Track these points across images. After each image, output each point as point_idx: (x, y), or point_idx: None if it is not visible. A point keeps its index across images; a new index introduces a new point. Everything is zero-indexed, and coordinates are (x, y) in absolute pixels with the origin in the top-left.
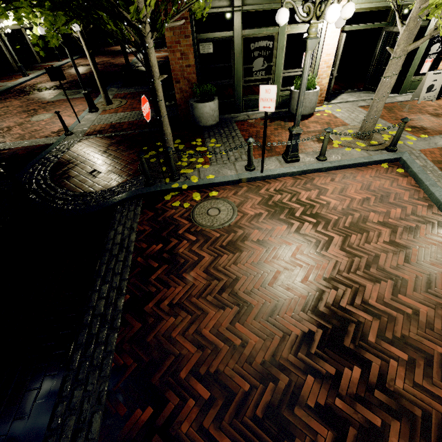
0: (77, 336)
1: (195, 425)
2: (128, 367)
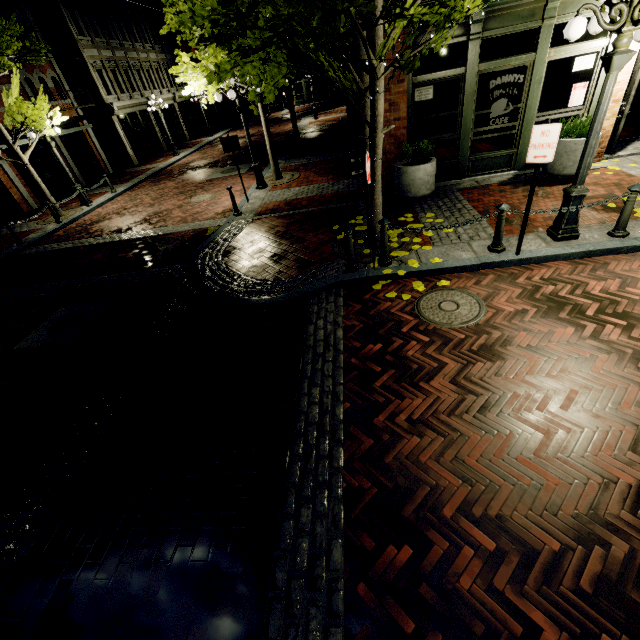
0: (292, 445)
1: (481, 583)
2: (365, 491)
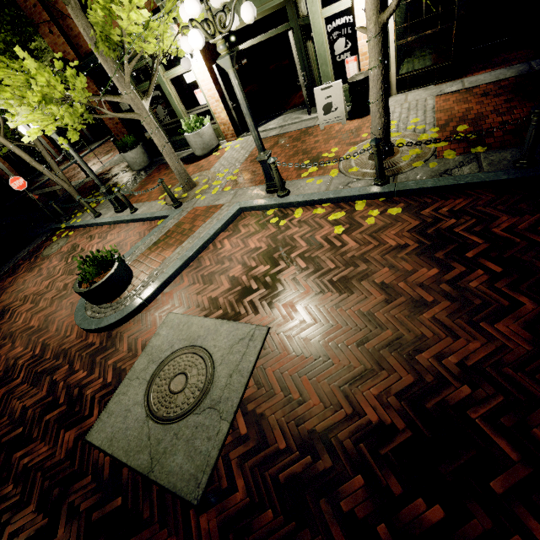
0: None
1: None
2: None
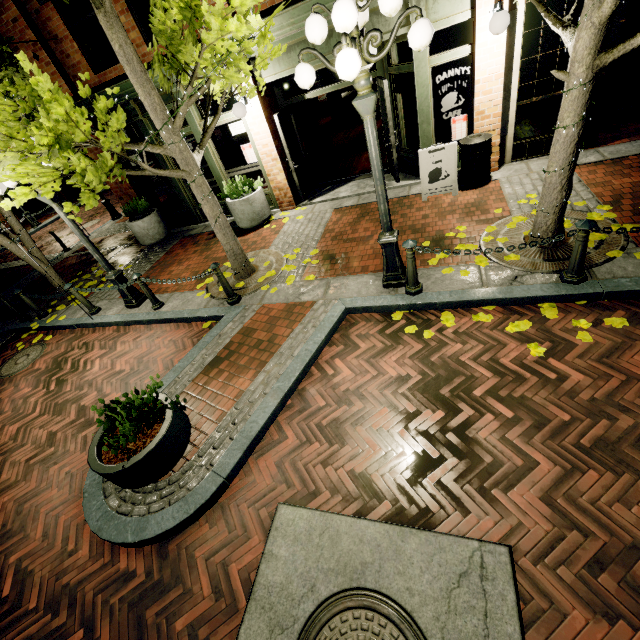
0: None
1: None
2: None
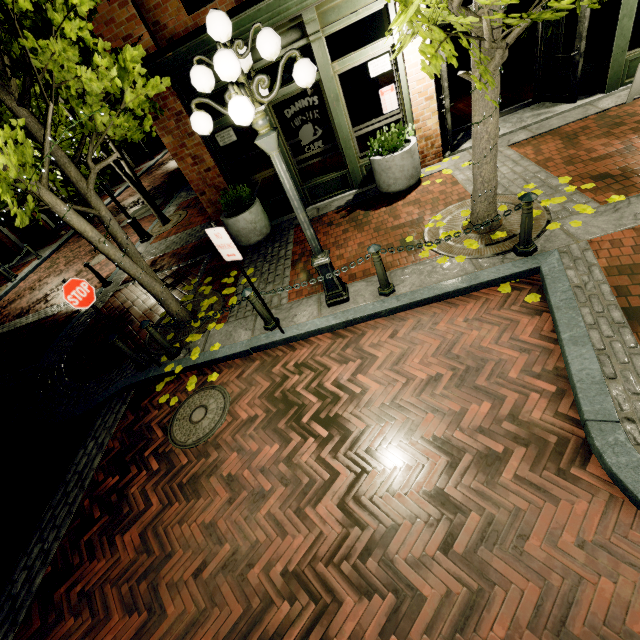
0: None
1: None
2: None
